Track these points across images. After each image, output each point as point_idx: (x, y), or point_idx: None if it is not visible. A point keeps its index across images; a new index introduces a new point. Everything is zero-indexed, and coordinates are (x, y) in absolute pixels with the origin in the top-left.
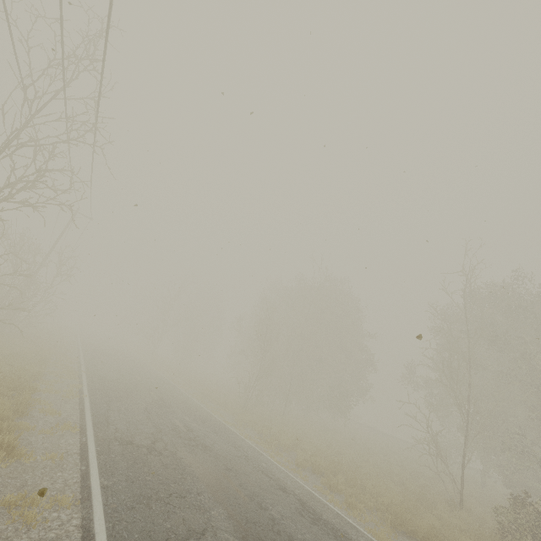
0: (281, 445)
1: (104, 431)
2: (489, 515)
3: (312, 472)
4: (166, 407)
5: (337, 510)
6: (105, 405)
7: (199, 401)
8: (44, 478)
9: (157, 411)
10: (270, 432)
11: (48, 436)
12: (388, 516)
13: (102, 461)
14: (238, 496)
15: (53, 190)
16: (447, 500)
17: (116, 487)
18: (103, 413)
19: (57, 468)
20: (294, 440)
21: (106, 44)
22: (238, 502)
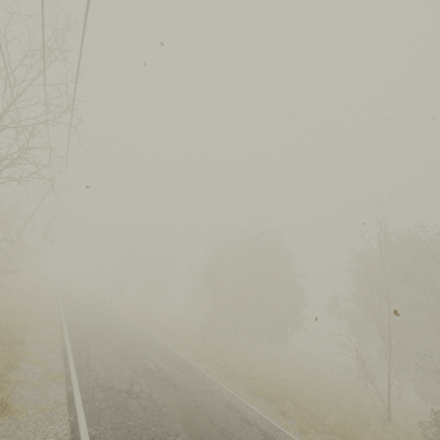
0: (235, 376)
1: (87, 378)
2: (412, 427)
3: (265, 399)
4: (137, 348)
5: (292, 435)
6: (85, 351)
7: (163, 339)
8: (36, 432)
9: (130, 353)
10: (225, 364)
11: (37, 388)
12: (335, 437)
13: (88, 409)
14: (211, 433)
15: (36, 167)
16: (377, 416)
17: (103, 436)
18: (84, 360)
19: (48, 421)
20: (246, 371)
21: (82, 41)
22: (212, 439)
